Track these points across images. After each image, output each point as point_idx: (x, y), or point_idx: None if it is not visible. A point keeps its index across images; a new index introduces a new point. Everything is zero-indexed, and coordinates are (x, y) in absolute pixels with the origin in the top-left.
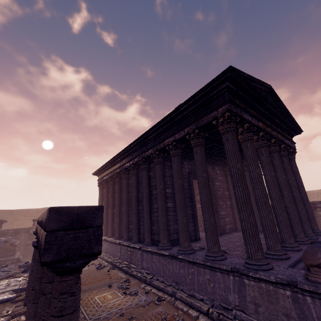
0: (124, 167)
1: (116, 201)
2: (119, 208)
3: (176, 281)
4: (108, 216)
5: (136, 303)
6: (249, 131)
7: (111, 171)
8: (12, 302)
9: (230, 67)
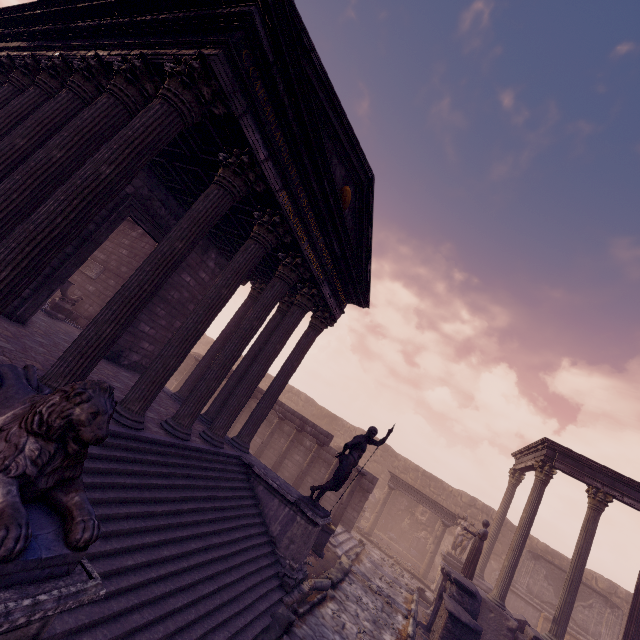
0: None
1: None
2: None
3: None
4: None
5: None
6: (239, 174)
7: None
8: None
9: None
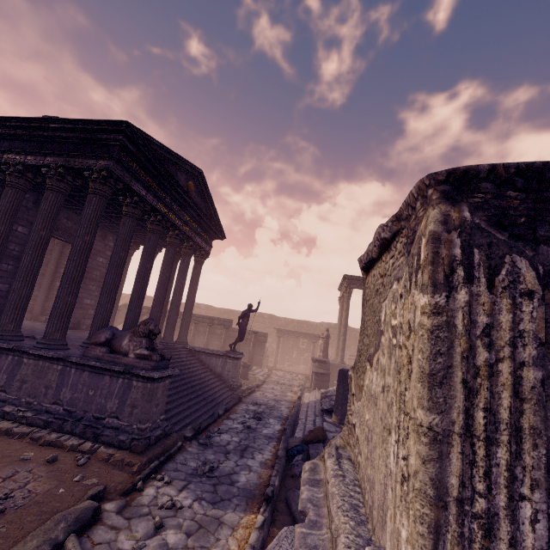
0: None
1: None
2: None
3: None
4: None
5: None
6: (136, 207)
7: None
8: None
9: (127, 123)
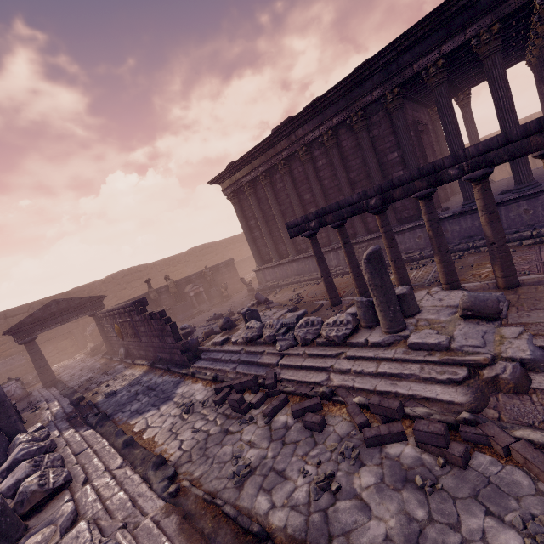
0: (303, 142)
1: (295, 203)
2: (303, 211)
3: (469, 236)
4: (282, 231)
5: None
6: None
7: (261, 162)
8: (313, 312)
9: None
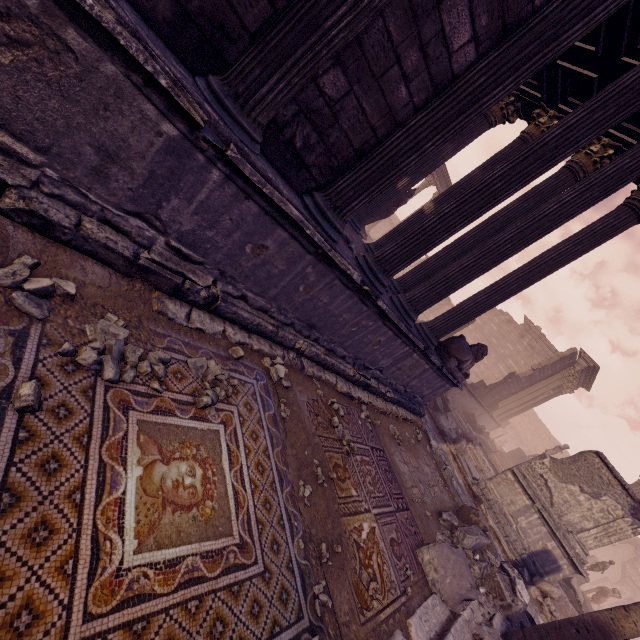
0: None
1: None
2: None
3: (314, 324)
4: None
5: (270, 419)
6: None
7: None
8: None
9: None
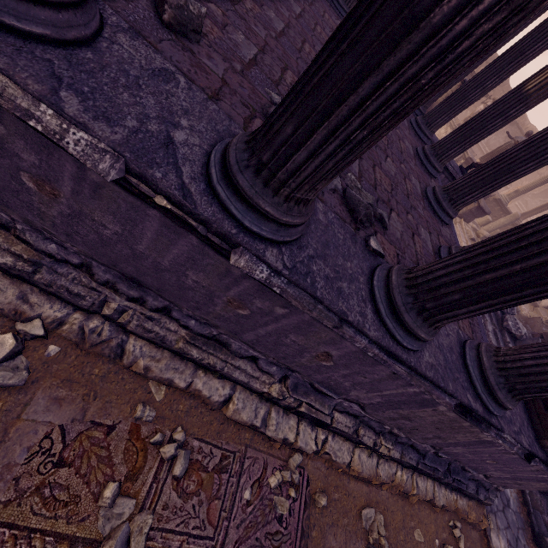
0: None
1: None
2: None
3: (135, 278)
4: None
5: None
6: None
7: None
8: None
9: None
